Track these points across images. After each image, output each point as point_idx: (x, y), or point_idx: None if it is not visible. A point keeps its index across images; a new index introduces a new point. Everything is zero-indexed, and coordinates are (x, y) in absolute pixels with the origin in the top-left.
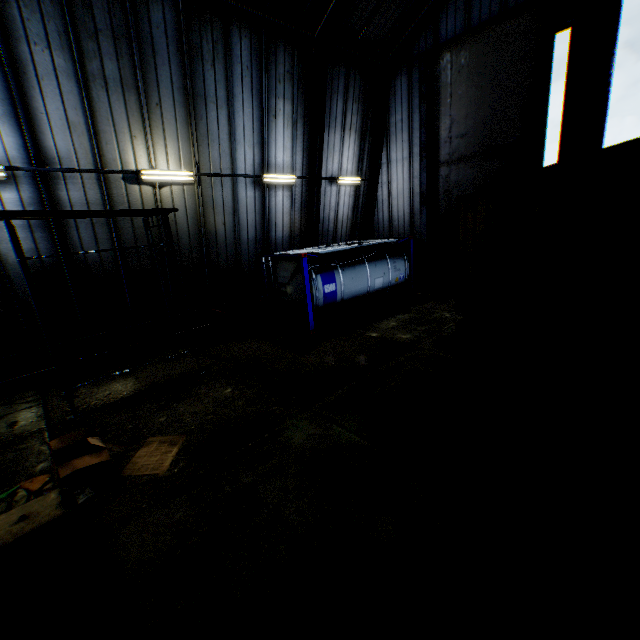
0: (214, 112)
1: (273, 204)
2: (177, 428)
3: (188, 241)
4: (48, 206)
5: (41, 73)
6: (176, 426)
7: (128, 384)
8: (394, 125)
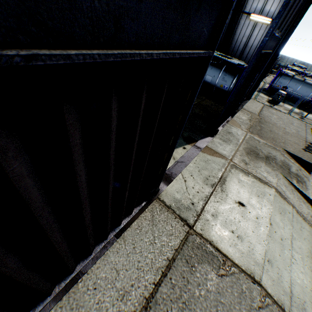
0: None
1: None
2: None
3: None
4: None
5: None
6: None
7: None
8: None
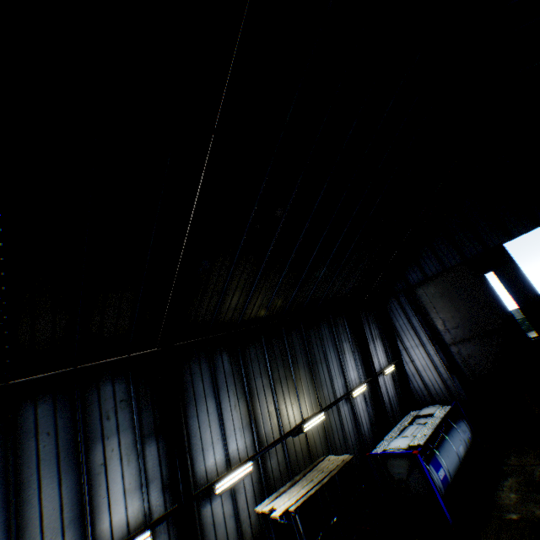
0: (320, 367)
1: (357, 408)
2: None
3: None
4: (263, 477)
5: (258, 391)
6: None
7: None
8: (399, 326)
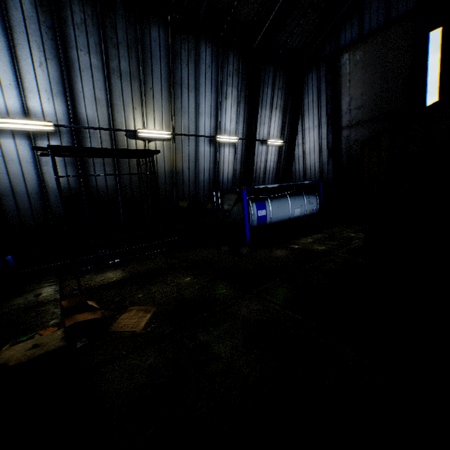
0: (186, 94)
1: (222, 156)
2: (150, 301)
3: (164, 179)
4: None
5: (82, 68)
6: (149, 300)
7: (117, 273)
8: (307, 104)
